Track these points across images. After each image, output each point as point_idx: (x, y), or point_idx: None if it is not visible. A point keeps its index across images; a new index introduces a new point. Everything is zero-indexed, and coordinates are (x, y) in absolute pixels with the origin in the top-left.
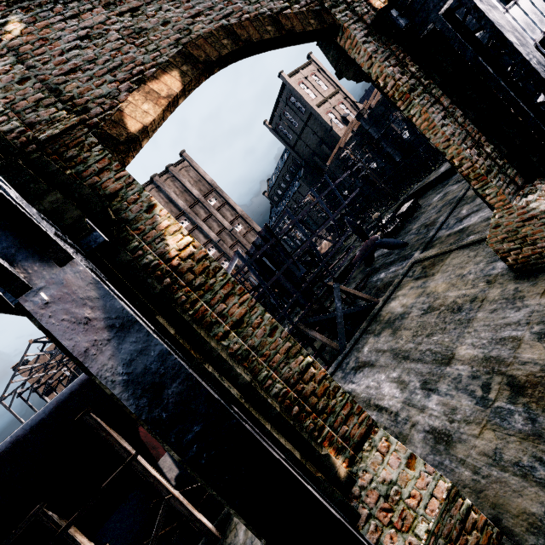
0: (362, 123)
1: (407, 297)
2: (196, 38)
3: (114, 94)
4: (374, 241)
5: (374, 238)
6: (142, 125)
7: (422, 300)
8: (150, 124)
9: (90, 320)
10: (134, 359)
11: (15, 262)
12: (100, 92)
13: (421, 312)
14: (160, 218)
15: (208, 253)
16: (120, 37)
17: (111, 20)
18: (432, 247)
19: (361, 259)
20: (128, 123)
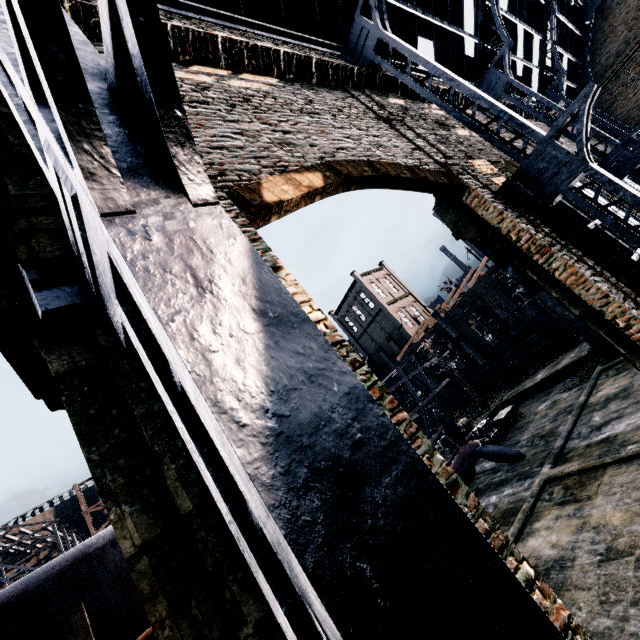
0: (438, 321)
1: (556, 531)
2: (339, 160)
3: (255, 172)
4: (474, 447)
5: (473, 442)
6: (279, 199)
7: (589, 536)
8: (287, 201)
9: (221, 289)
10: (297, 389)
11: (124, 178)
12: (242, 167)
13: (595, 557)
14: (285, 282)
15: (344, 339)
16: (270, 142)
17: (264, 132)
18: (566, 460)
19: (459, 470)
20: (264, 193)
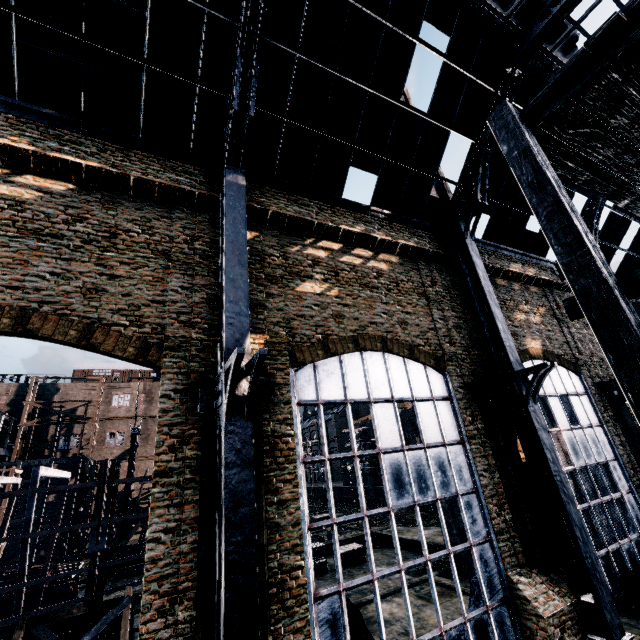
0: None
1: None
2: None
3: None
4: None
5: None
6: None
7: None
8: None
9: None
10: None
11: None
12: None
13: None
14: None
15: None
16: None
17: None
18: None
19: None
20: None
